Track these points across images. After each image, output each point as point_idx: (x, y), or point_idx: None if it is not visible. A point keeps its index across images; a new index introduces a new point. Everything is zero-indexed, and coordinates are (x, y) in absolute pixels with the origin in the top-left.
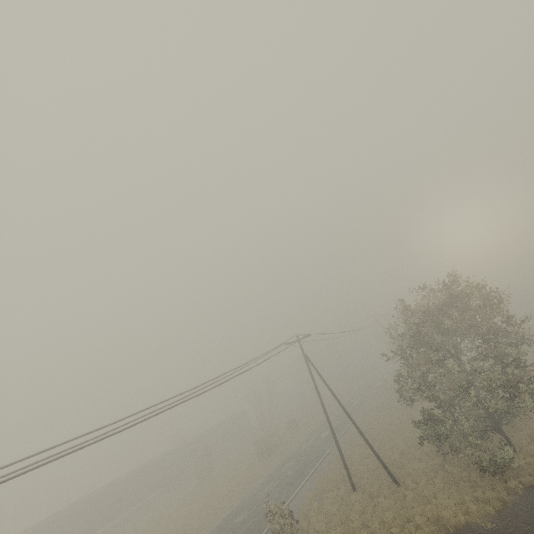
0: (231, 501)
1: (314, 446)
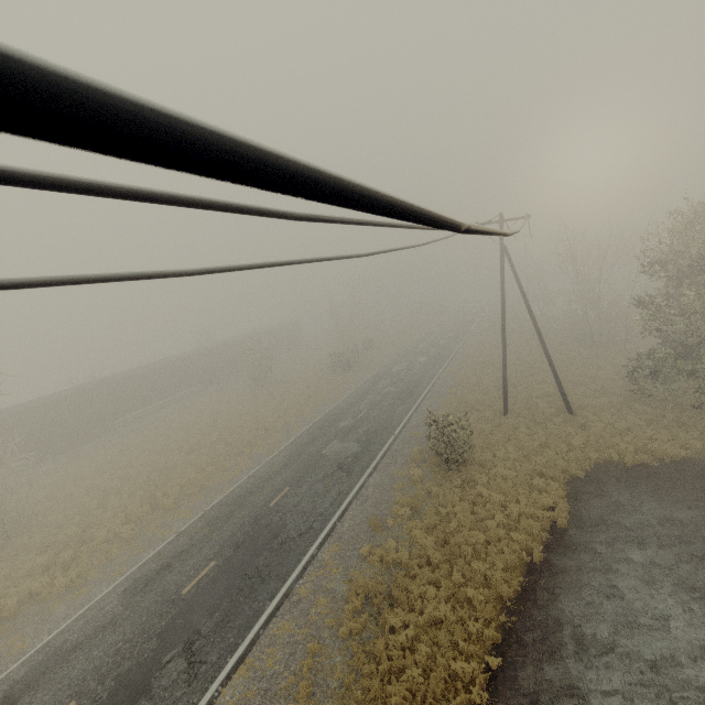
0: (316, 407)
1: (413, 369)
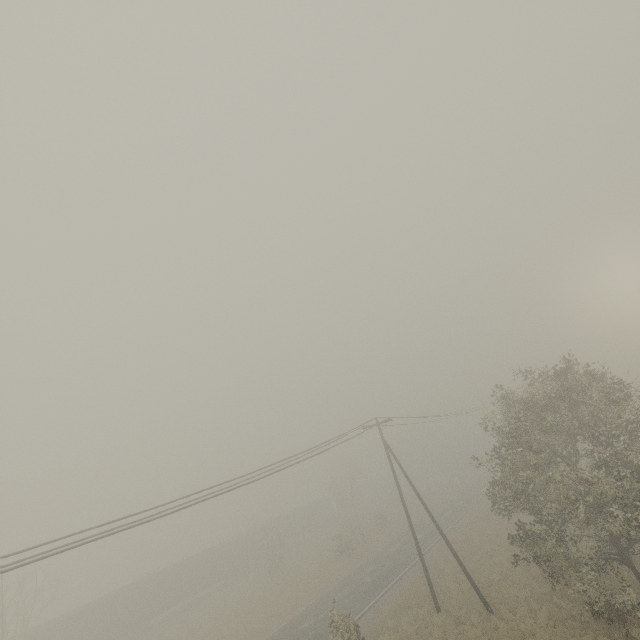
0: (300, 603)
1: (401, 551)
